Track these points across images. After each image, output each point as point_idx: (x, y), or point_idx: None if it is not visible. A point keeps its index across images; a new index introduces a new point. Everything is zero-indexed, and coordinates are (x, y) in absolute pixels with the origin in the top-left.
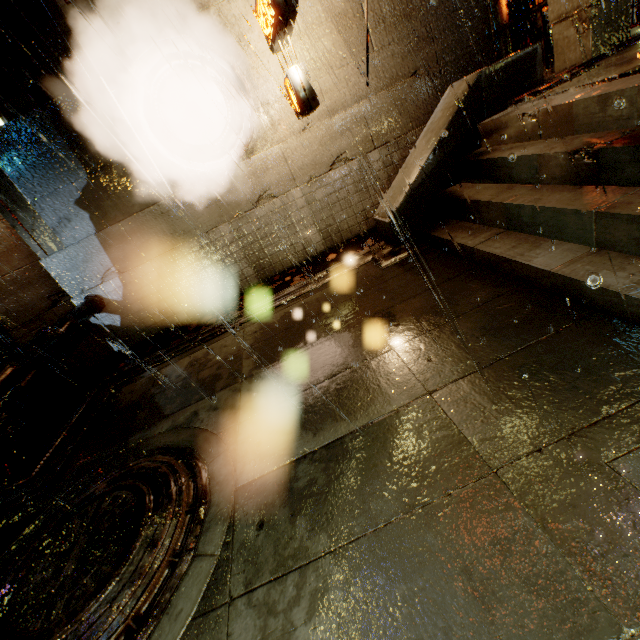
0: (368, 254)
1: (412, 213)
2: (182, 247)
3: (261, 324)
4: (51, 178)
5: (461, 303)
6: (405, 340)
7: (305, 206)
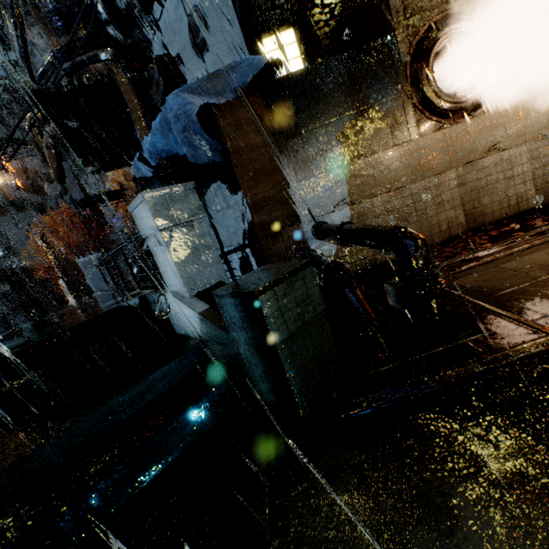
0: None
1: None
2: (413, 186)
3: None
4: (326, 113)
5: None
6: None
7: (528, 161)
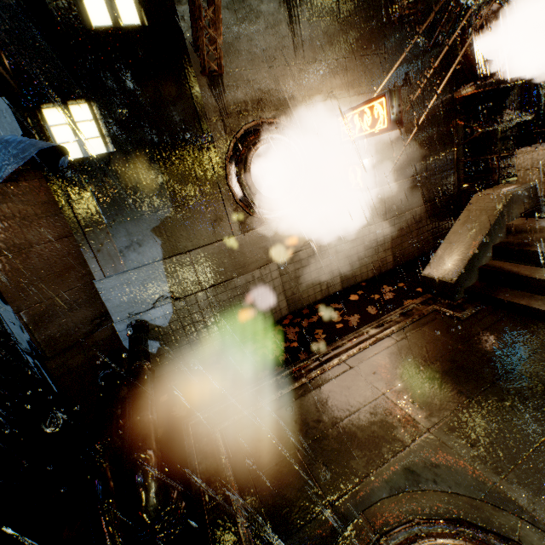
0: (425, 304)
1: (466, 277)
2: (237, 279)
3: (371, 364)
4: (137, 205)
5: None
6: None
7: (334, 254)
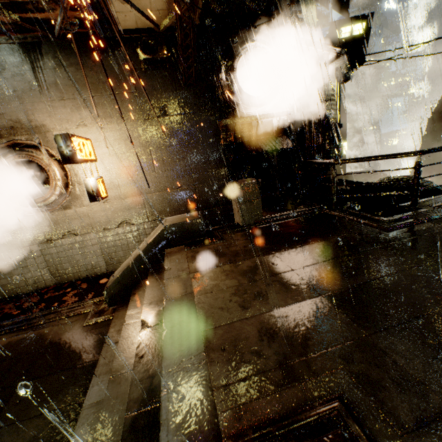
0: (96, 303)
1: (120, 289)
2: None
3: None
4: None
5: (59, 398)
6: (2, 425)
7: (97, 244)
